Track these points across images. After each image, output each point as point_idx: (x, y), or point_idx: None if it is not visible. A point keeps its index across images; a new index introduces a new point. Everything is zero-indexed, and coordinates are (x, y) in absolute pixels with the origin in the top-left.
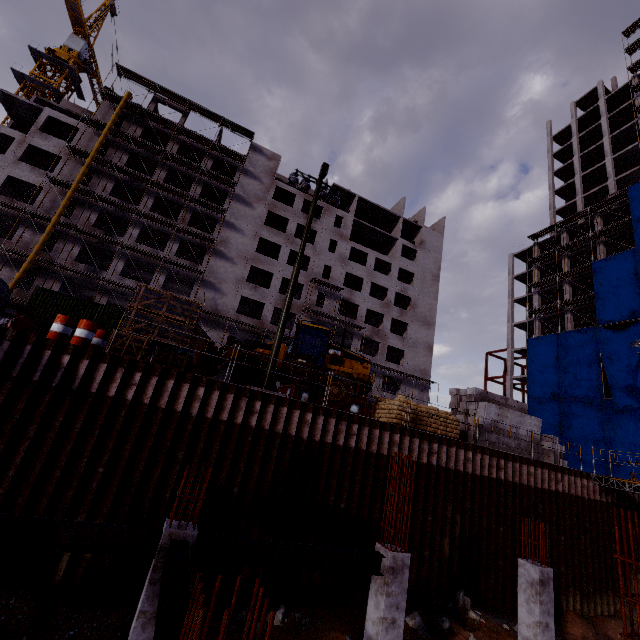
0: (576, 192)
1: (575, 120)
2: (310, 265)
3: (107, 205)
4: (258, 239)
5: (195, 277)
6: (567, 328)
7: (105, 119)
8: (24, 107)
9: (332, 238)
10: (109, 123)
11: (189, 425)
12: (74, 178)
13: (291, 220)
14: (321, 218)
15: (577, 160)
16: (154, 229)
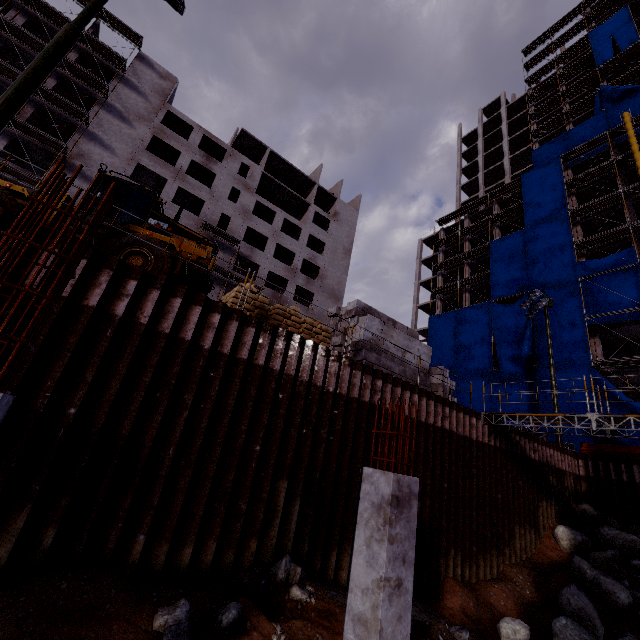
0: (479, 187)
1: (481, 124)
2: (203, 210)
3: None
4: (135, 164)
5: None
6: (465, 306)
7: None
8: None
9: (234, 186)
10: None
11: None
12: None
13: (184, 154)
14: (223, 161)
15: (481, 159)
16: None
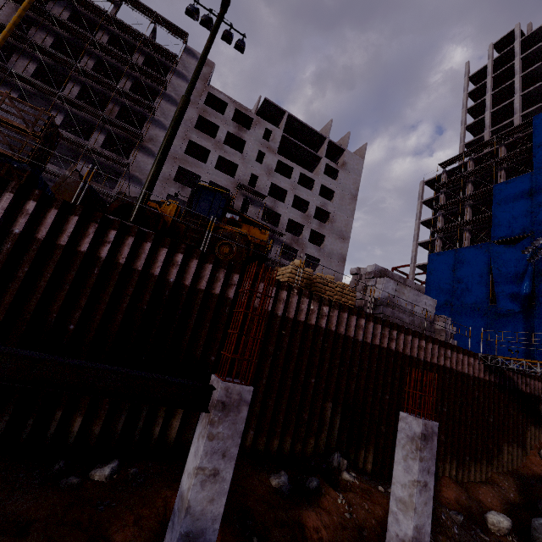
0: (485, 127)
1: (491, 61)
2: (237, 172)
3: (28, 86)
4: (187, 141)
5: (121, 170)
6: (464, 245)
7: None
8: None
9: (260, 149)
10: None
11: (8, 243)
12: None
13: (221, 127)
14: (251, 129)
15: (489, 97)
16: (79, 118)
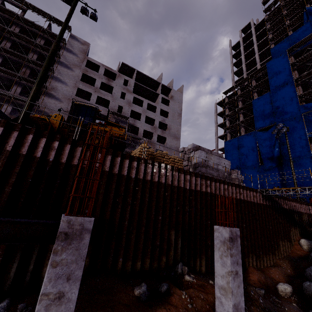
0: (243, 72)
1: (241, 38)
2: (110, 105)
3: None
4: (76, 88)
5: (34, 108)
6: (242, 134)
7: None
8: None
9: (122, 91)
10: None
11: None
12: None
13: (97, 79)
14: (115, 80)
15: (243, 57)
16: (3, 77)
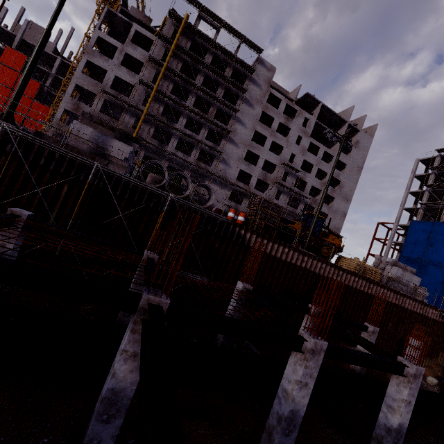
0: None
1: None
2: (282, 152)
3: (169, 101)
4: (254, 131)
5: (215, 154)
6: (441, 219)
7: (168, 33)
8: (119, 20)
9: (299, 134)
10: (175, 40)
11: (281, 264)
12: (151, 79)
13: (276, 119)
14: (295, 119)
15: None
16: (194, 119)
